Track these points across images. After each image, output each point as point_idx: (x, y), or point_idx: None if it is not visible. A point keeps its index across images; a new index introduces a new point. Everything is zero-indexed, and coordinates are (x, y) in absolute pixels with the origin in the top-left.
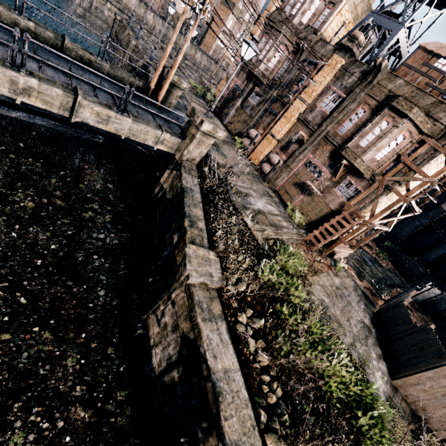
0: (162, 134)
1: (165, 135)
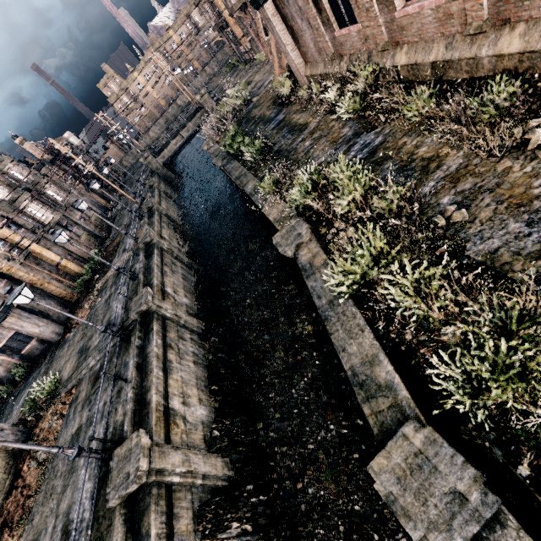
0: (198, 115)
1: (199, 114)
